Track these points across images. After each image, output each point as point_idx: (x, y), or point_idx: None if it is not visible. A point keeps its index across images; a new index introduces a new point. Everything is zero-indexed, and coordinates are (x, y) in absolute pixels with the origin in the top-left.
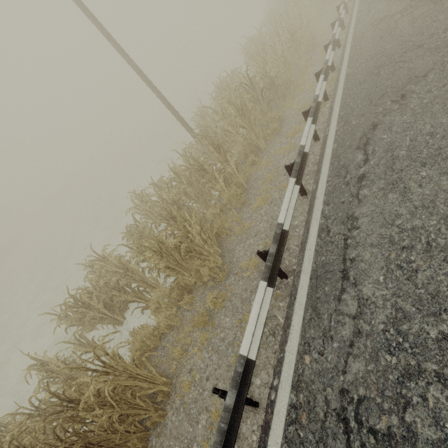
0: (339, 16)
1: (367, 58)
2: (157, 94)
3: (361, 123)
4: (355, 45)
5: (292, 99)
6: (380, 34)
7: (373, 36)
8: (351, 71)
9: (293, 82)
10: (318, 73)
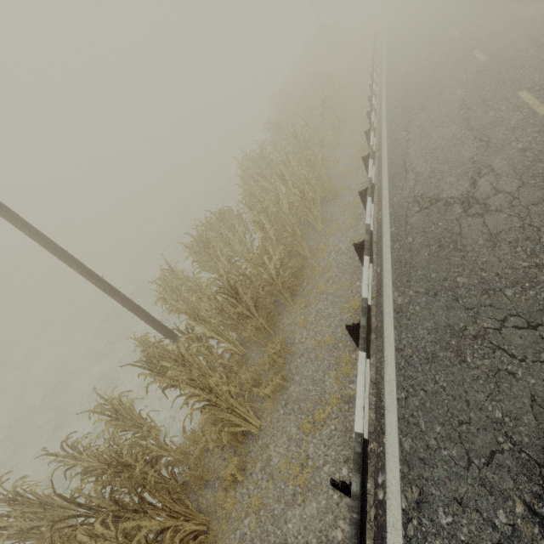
0: (369, 184)
1: (427, 287)
2: (77, 270)
3: (464, 543)
4: (397, 233)
5: (307, 303)
6: (437, 236)
7: (425, 233)
8: (403, 304)
9: (307, 257)
10: (352, 326)
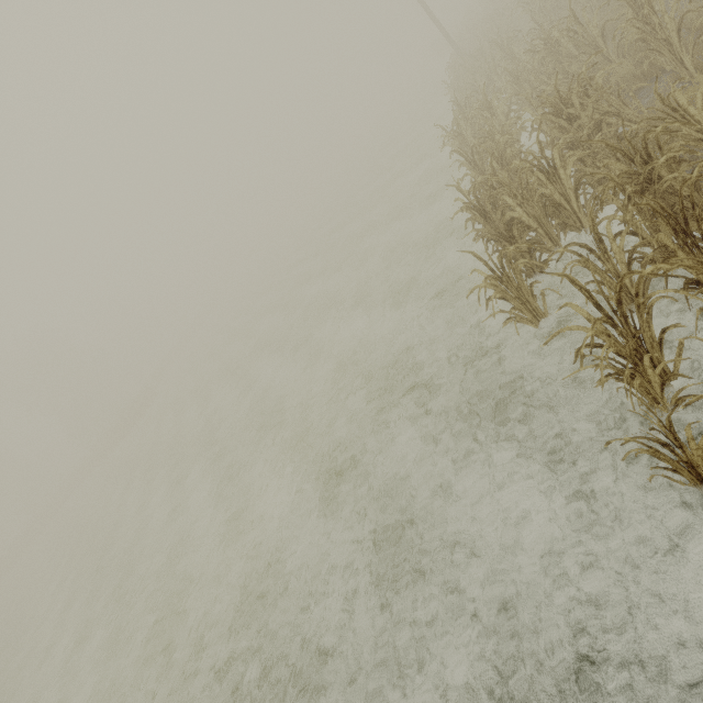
0: None
1: None
2: (437, 22)
3: None
4: None
5: None
6: None
7: None
8: None
9: None
10: None
